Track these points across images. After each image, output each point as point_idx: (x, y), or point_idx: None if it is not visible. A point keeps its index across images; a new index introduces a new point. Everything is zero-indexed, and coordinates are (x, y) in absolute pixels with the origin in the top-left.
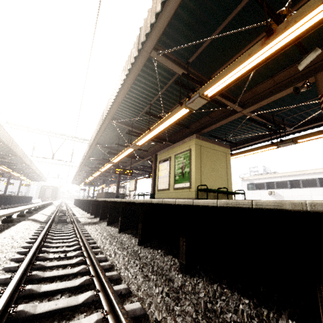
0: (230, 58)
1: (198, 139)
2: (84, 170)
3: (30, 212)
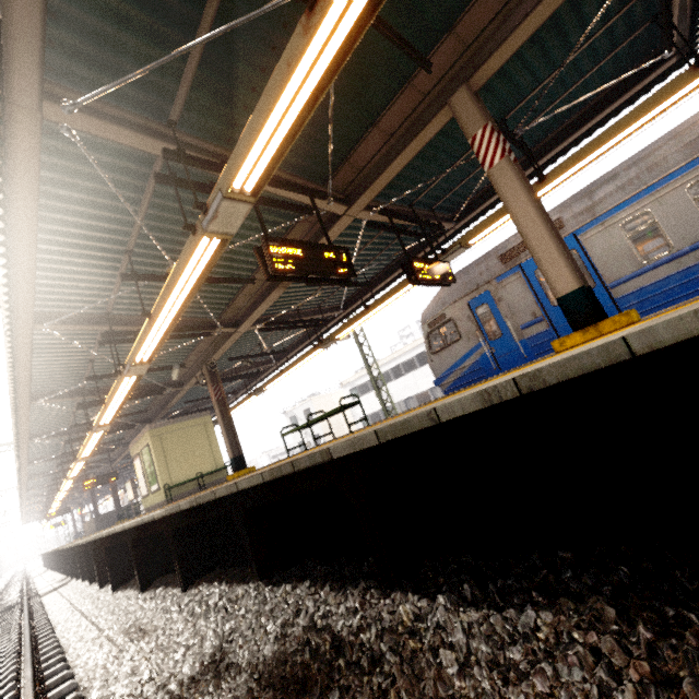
0: None
1: (154, 428)
2: (35, 494)
3: None
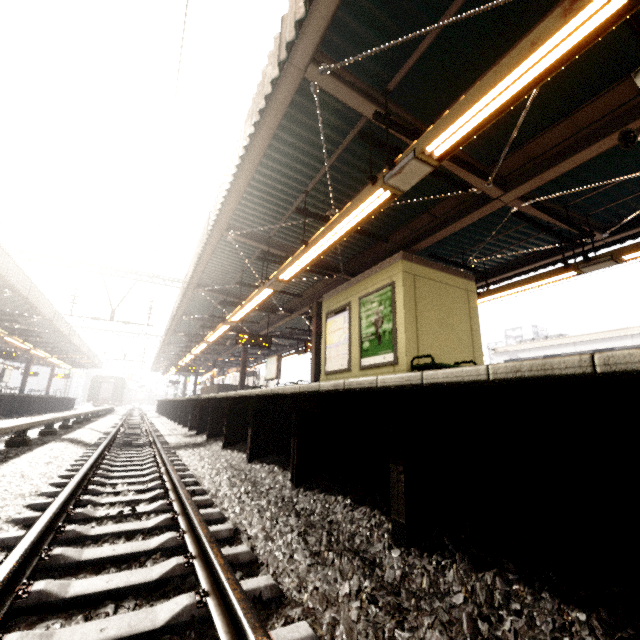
0: (477, 76)
1: (409, 260)
2: (174, 343)
3: (66, 426)
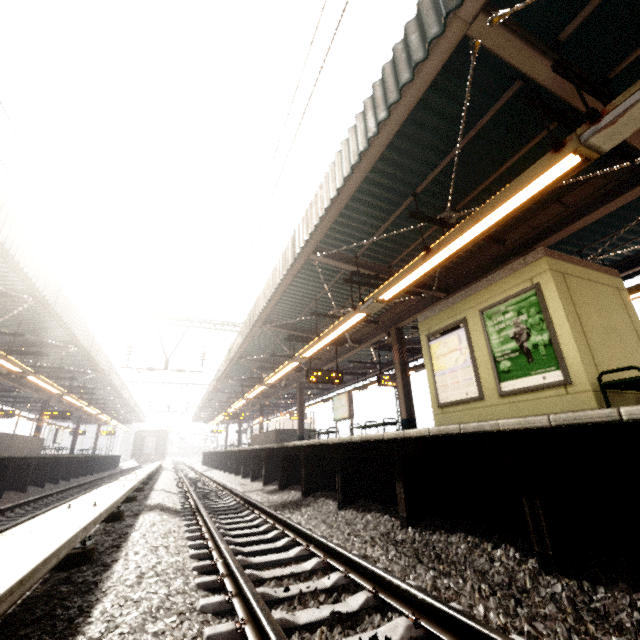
0: None
1: (552, 257)
2: (222, 389)
3: (138, 488)
